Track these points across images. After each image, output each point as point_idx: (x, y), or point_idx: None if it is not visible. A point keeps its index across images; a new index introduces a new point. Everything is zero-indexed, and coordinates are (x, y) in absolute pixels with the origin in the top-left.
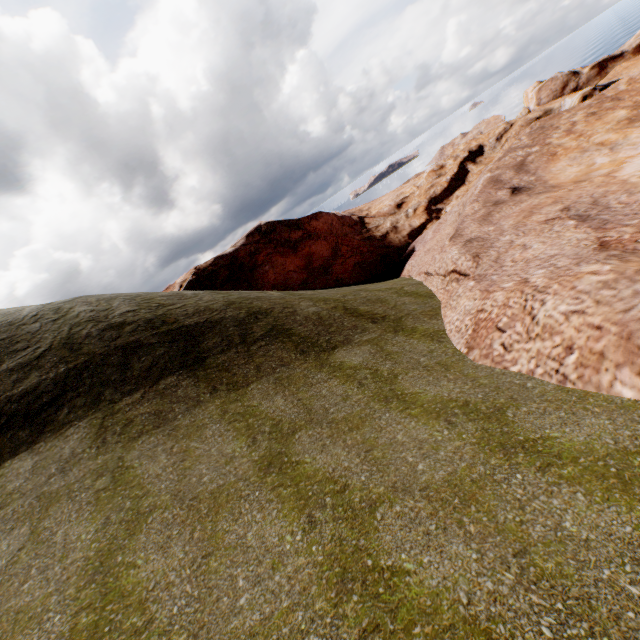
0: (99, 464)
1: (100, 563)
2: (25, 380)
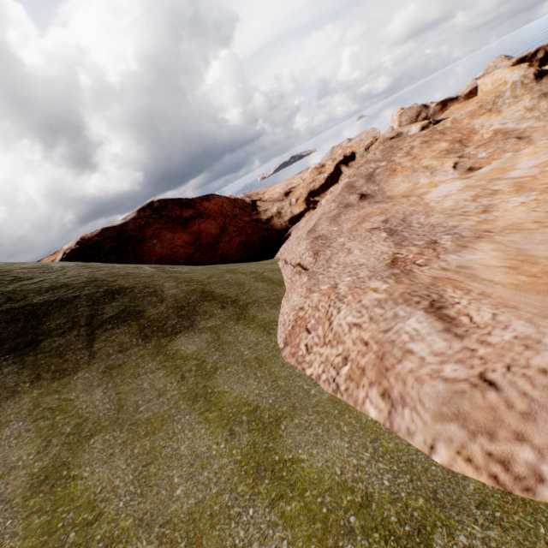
0: None
1: None
2: None
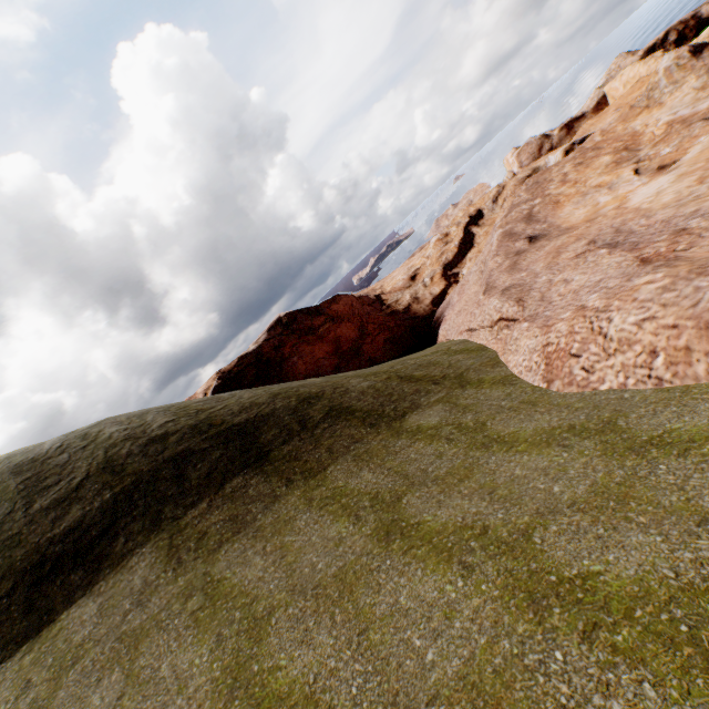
0: (182, 586)
1: (233, 679)
2: (66, 516)
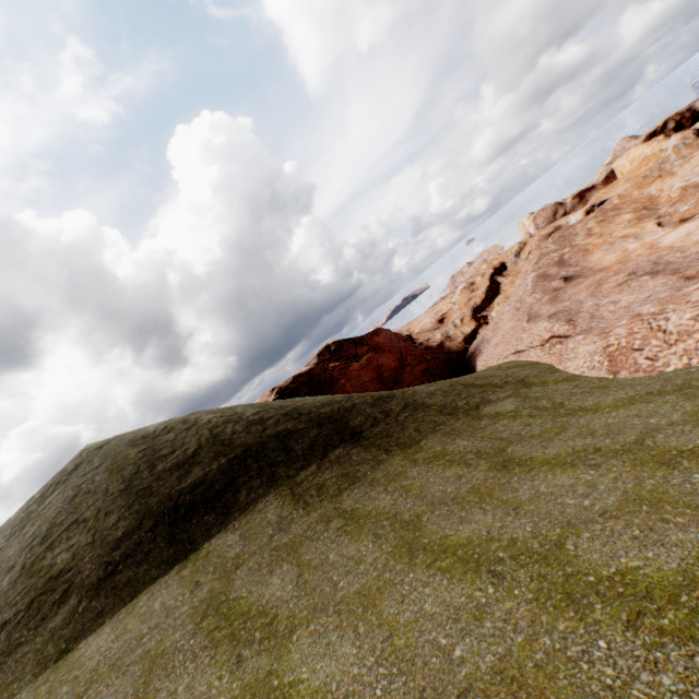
0: (317, 517)
1: (407, 548)
2: (189, 475)
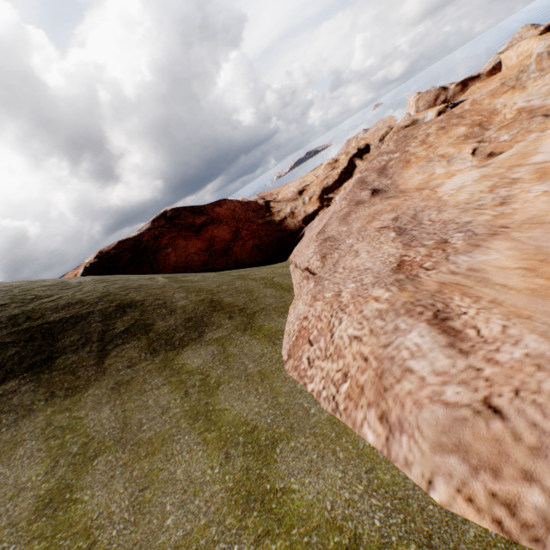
0: None
1: None
2: None
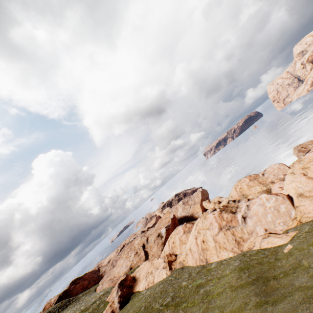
0: None
1: None
2: None
